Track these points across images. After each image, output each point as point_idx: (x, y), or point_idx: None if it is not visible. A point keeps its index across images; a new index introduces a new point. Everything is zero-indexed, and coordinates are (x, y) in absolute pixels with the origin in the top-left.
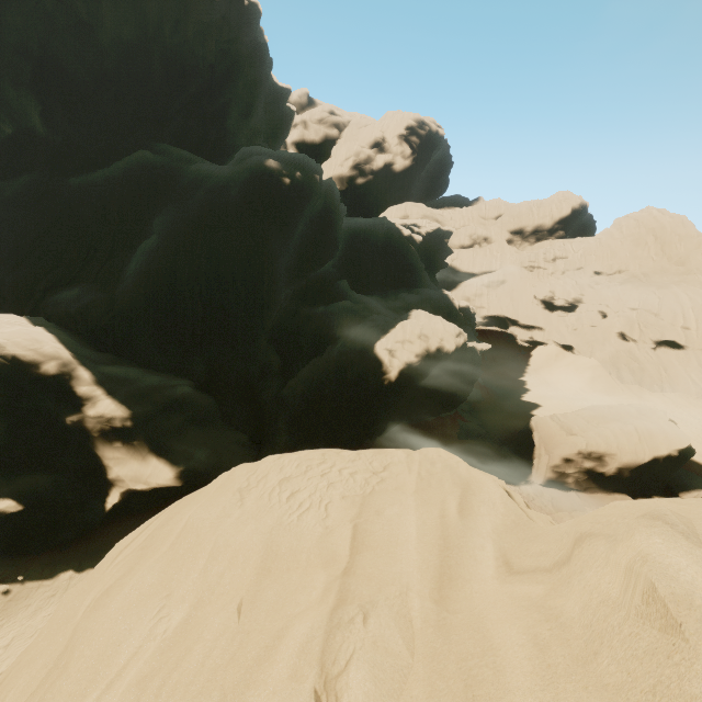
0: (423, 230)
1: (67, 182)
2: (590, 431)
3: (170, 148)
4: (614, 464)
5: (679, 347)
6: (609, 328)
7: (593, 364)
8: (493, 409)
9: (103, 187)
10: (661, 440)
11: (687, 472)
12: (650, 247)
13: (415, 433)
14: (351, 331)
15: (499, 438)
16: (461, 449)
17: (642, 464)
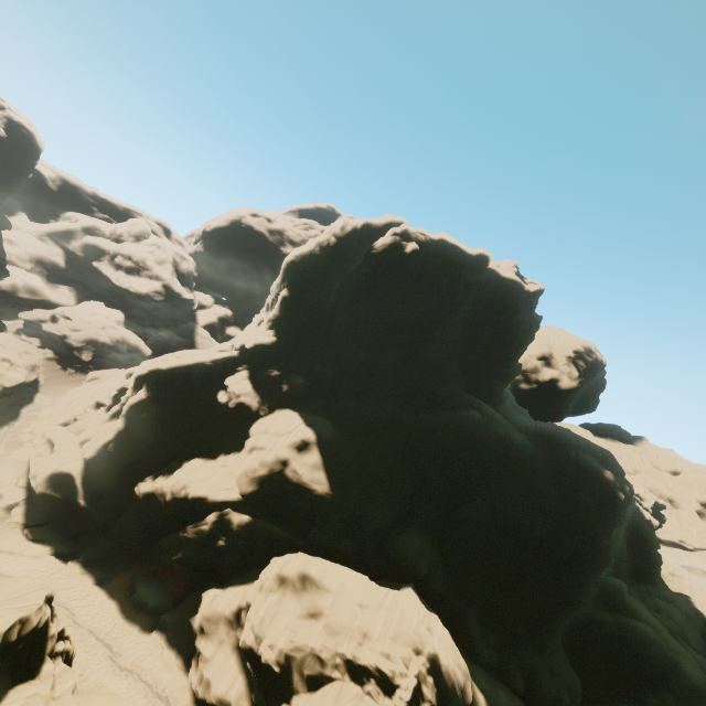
0: (649, 506)
1: (406, 418)
2: None
3: (482, 404)
4: None
5: None
6: None
7: None
8: None
9: (437, 433)
10: None
11: None
12: None
13: None
14: (673, 685)
15: None
16: None
17: None
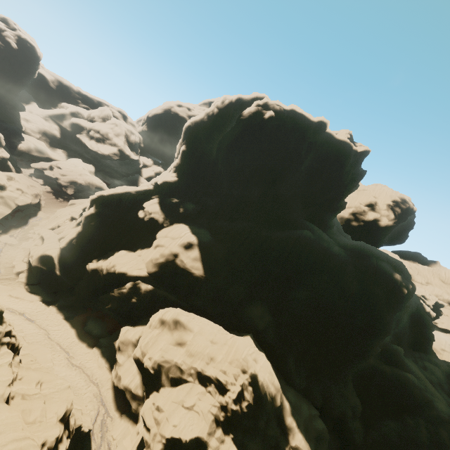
0: (431, 304)
1: (260, 233)
2: None
3: (314, 227)
4: None
5: None
6: None
7: None
8: None
9: (280, 244)
10: None
11: None
12: None
13: None
14: (425, 413)
15: None
16: None
17: None
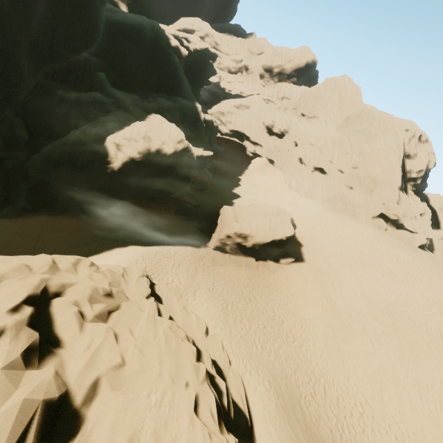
0: (192, 46)
1: None
2: (246, 221)
3: None
4: (252, 242)
5: (324, 172)
6: (296, 154)
7: (280, 175)
8: (210, 196)
9: None
10: (280, 230)
11: (291, 247)
12: (335, 104)
13: (143, 208)
14: (94, 121)
15: (204, 215)
16: (174, 221)
17: (266, 243)
